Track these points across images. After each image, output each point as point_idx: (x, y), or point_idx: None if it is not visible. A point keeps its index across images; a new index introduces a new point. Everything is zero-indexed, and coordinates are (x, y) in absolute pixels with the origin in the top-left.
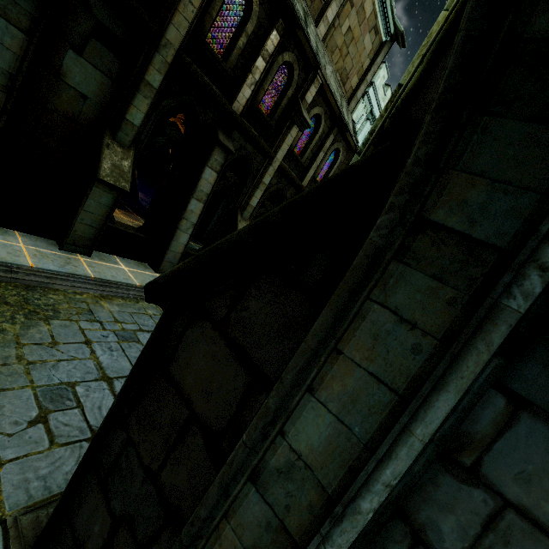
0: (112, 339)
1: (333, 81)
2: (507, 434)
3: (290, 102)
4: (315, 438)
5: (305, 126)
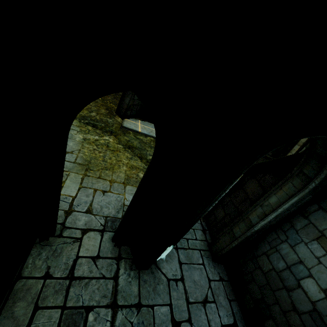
0: None
1: None
2: (315, 212)
3: None
4: (273, 201)
5: None
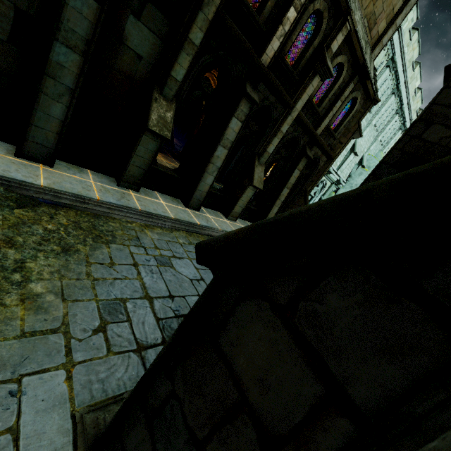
0: (153, 263)
1: (360, 27)
2: None
3: (315, 52)
4: None
5: (328, 75)
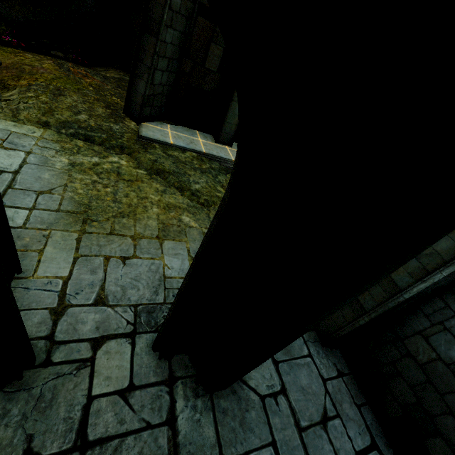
0: None
1: None
2: None
3: None
4: (444, 247)
5: None
